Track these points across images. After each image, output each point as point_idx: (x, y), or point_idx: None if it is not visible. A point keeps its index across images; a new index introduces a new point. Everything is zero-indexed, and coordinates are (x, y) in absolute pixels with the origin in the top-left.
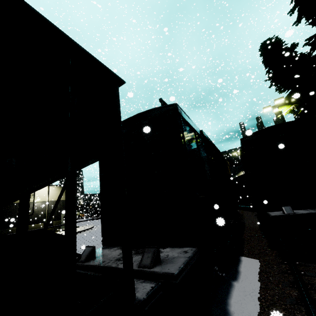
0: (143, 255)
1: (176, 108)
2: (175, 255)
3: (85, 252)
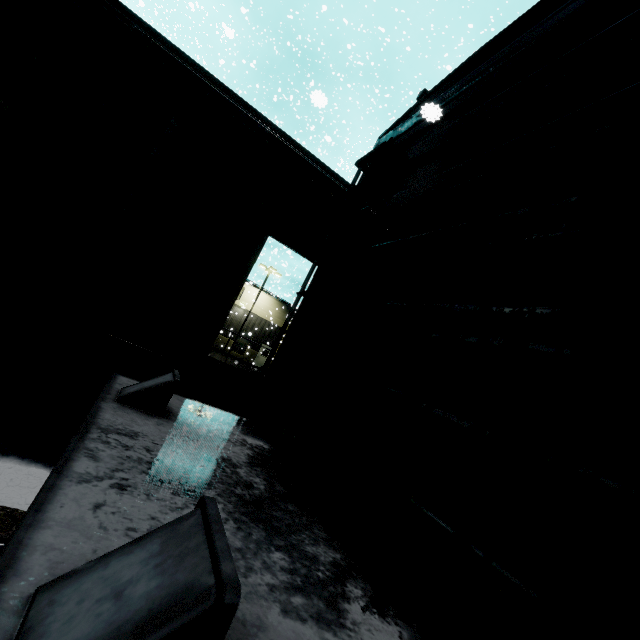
0: None
1: None
2: None
3: None
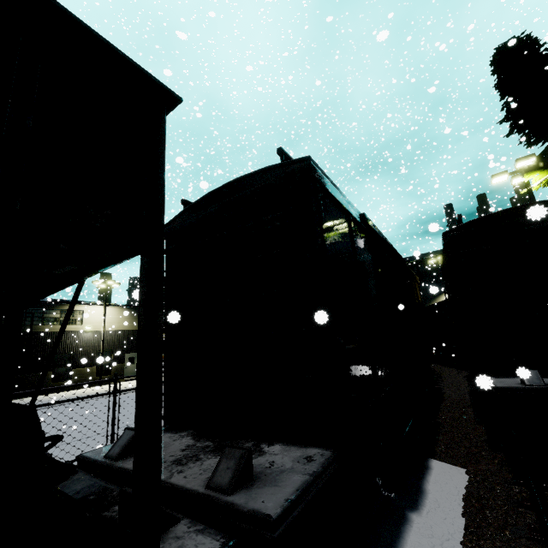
0: (220, 462)
1: (307, 166)
2: (286, 463)
3: (121, 440)
